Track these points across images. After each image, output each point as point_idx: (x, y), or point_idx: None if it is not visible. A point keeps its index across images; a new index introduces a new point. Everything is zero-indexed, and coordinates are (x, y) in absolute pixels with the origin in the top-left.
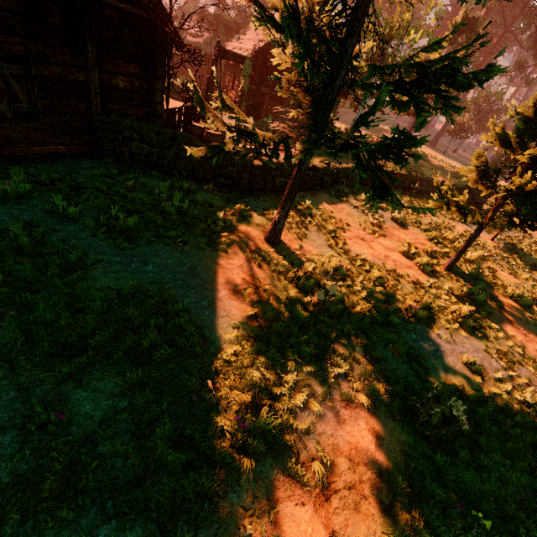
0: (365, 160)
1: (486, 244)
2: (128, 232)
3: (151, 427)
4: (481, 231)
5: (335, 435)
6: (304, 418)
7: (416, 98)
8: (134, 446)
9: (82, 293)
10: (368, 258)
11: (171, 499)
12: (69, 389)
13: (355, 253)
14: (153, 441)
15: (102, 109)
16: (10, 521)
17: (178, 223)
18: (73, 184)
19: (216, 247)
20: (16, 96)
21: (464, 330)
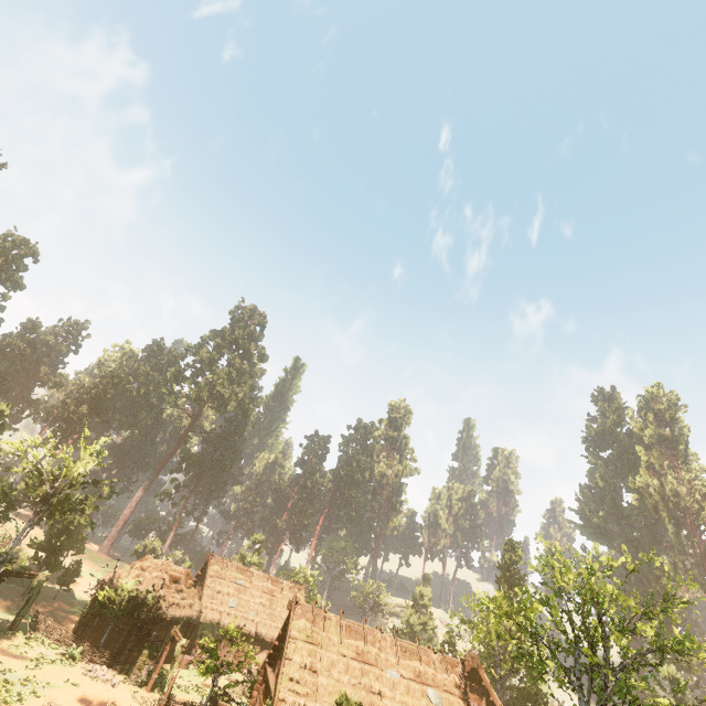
0: None
1: None
2: None
3: None
4: None
5: None
6: None
7: None
8: None
9: None
10: None
11: None
12: None
13: None
14: None
15: None
16: None
17: None
18: None
19: None
20: None
21: None
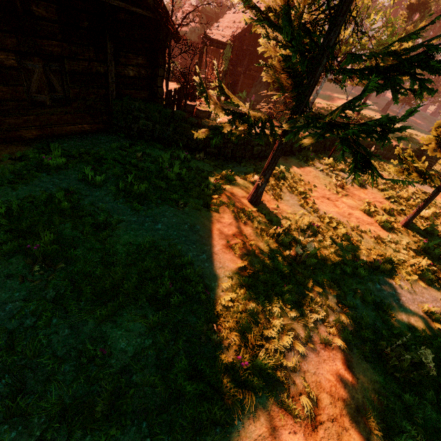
0: (343, 136)
1: (437, 202)
2: (141, 195)
3: (171, 362)
4: (438, 193)
5: (317, 373)
6: (291, 358)
7: (393, 82)
8: (159, 377)
9: (111, 248)
10: (335, 216)
11: (191, 423)
12: (107, 328)
13: (323, 212)
14: (174, 374)
15: (117, 94)
16: (75, 436)
17: (178, 188)
18: (96, 156)
19: (210, 208)
20: (53, 87)
21: (422, 281)
